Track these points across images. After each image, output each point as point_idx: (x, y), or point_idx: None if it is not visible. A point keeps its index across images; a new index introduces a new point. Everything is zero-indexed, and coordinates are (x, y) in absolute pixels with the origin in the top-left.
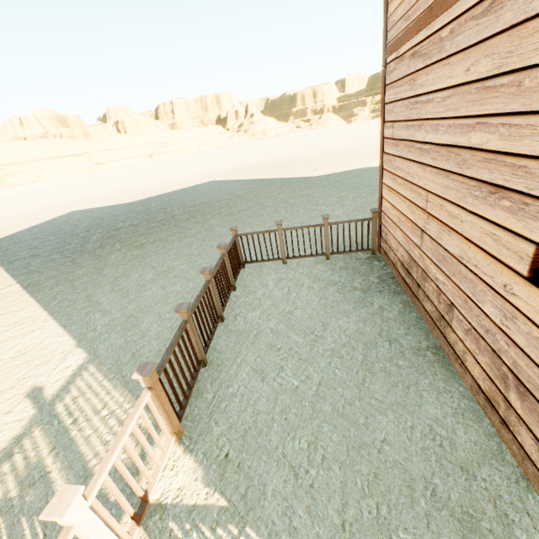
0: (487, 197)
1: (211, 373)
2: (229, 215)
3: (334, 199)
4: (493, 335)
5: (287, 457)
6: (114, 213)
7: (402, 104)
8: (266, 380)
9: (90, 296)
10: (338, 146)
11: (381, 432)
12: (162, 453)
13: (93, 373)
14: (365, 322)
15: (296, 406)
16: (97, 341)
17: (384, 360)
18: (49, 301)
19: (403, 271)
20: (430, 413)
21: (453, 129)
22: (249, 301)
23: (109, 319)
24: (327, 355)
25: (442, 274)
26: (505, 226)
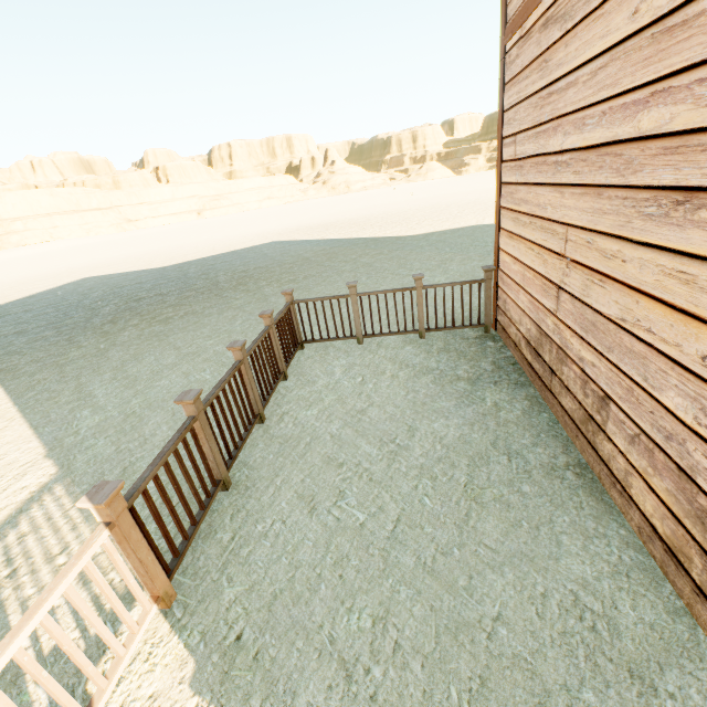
0: (669, 212)
1: (235, 500)
2: (291, 282)
3: (435, 262)
4: (681, 443)
5: (337, 644)
6: (139, 280)
7: (528, 105)
8: (316, 512)
9: (82, 385)
10: (443, 200)
11: (493, 603)
12: (132, 633)
13: (60, 497)
14: (471, 427)
15: (358, 555)
16: (76, 449)
17: (500, 483)
18: (23, 393)
19: (530, 353)
20: (574, 572)
21: (610, 116)
22: (305, 395)
23: (101, 418)
24: (412, 475)
25: (590, 350)
26: (705, 256)
